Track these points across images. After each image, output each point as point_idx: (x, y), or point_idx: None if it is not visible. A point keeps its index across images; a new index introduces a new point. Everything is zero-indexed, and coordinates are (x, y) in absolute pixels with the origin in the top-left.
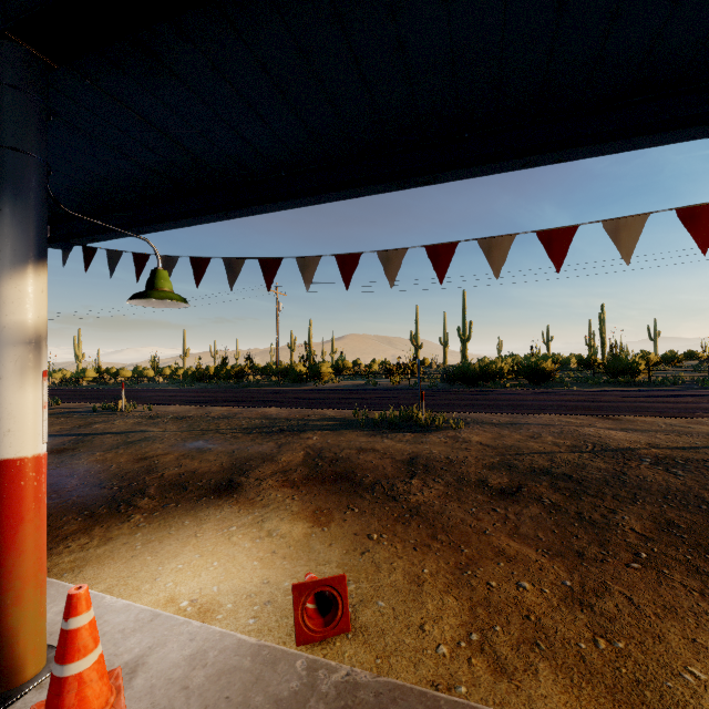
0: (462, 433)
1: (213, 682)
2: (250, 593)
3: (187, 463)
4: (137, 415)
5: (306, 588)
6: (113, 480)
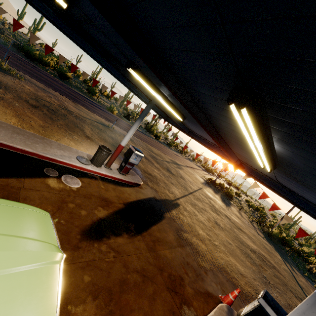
0: (22, 82)
1: None
2: None
3: None
4: None
5: None
6: None
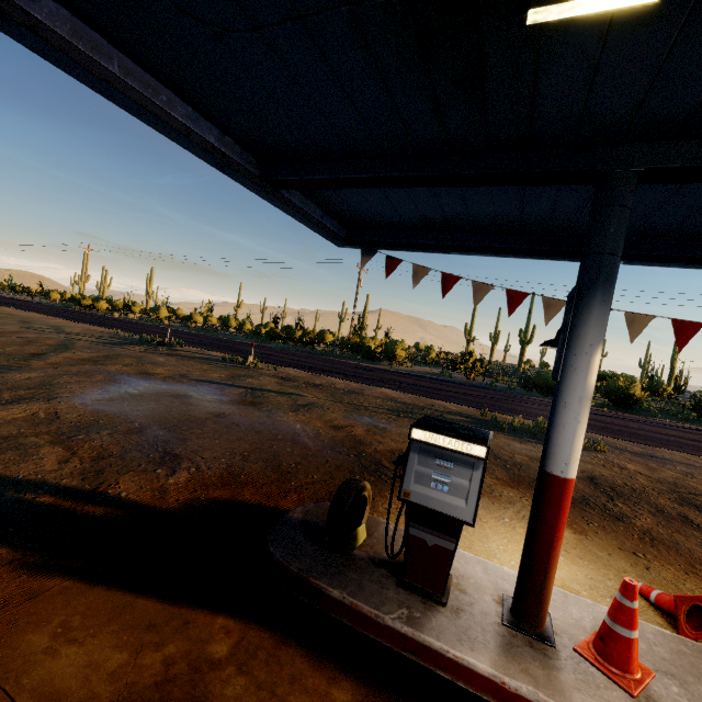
0: (611, 458)
1: (679, 659)
2: (588, 585)
3: (383, 440)
4: (270, 374)
5: (685, 600)
6: (339, 446)
